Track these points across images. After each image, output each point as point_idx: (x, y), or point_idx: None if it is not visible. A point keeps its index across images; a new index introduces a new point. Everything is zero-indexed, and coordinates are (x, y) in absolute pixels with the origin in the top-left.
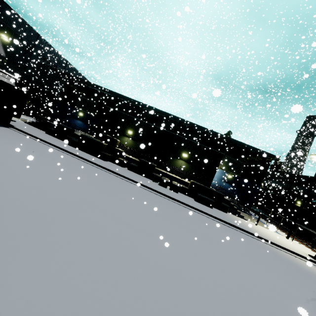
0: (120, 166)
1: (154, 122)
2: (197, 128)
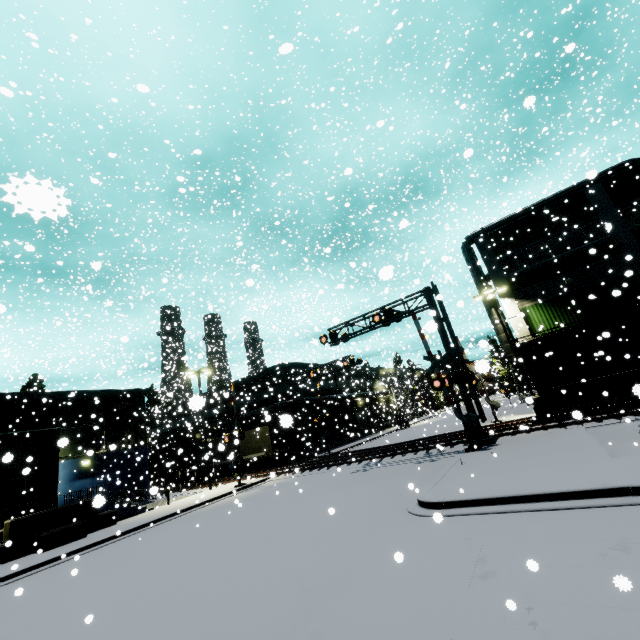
0: None
1: None
2: None
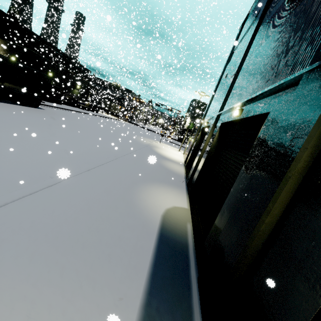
0: (63, 105)
1: (19, 38)
2: (57, 51)
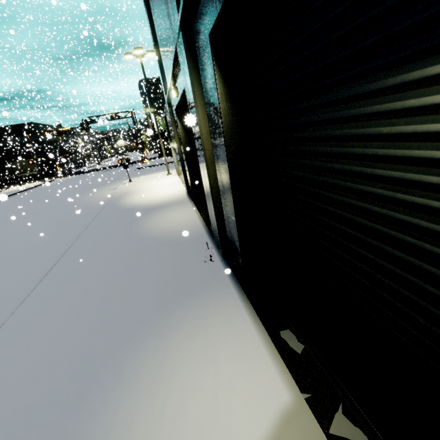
0: None
1: None
2: None
